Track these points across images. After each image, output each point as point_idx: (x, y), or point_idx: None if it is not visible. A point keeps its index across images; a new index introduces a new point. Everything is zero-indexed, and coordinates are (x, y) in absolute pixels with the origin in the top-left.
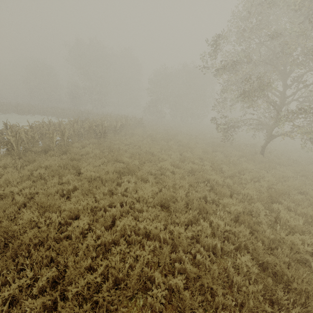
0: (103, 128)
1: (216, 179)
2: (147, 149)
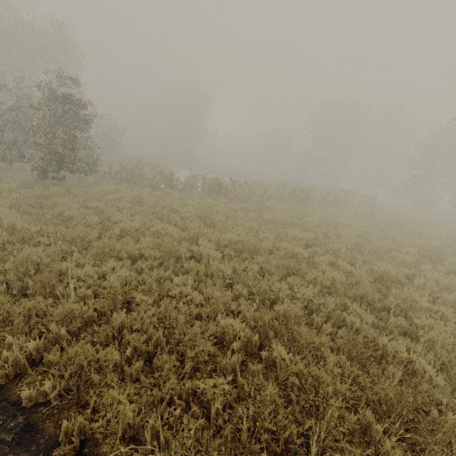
0: (306, 194)
1: (404, 258)
2: (344, 221)
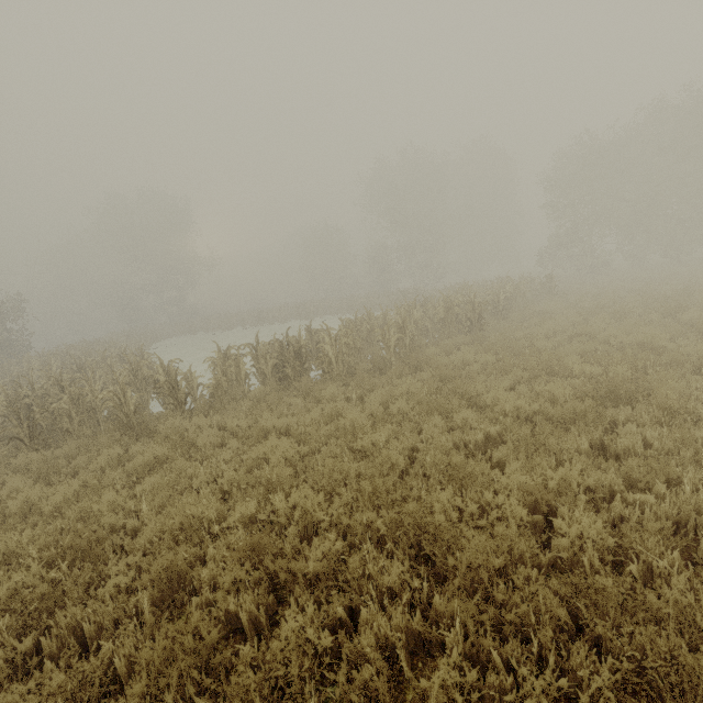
0: (477, 308)
1: None
2: (626, 338)
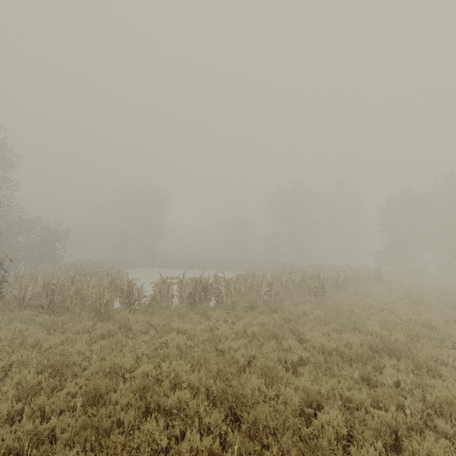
0: (321, 281)
1: None
2: (413, 317)
